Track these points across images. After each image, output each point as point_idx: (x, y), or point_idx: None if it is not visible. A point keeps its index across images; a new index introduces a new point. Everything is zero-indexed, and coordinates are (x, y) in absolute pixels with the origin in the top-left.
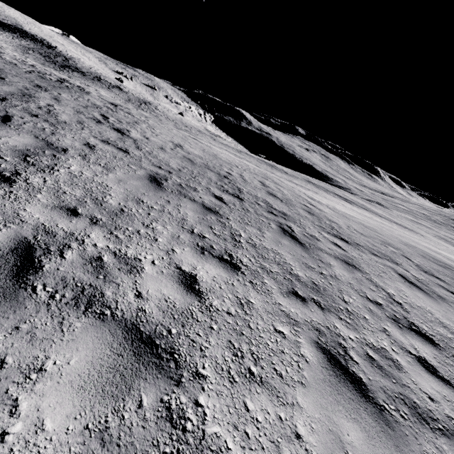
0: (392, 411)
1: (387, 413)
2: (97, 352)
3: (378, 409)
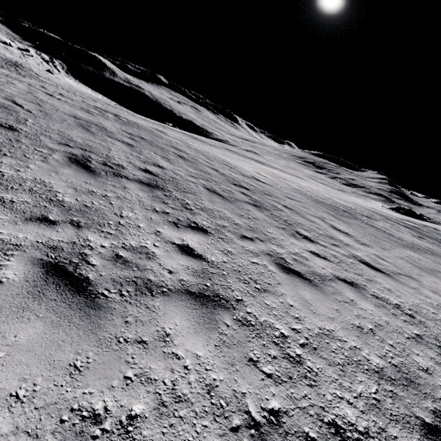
0: None
1: None
2: None
3: None
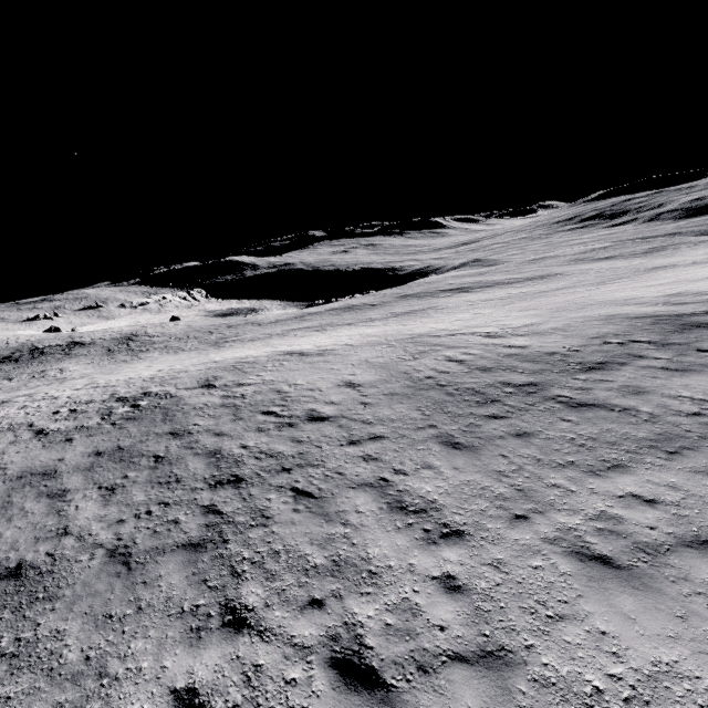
0: None
1: None
2: (704, 563)
3: None
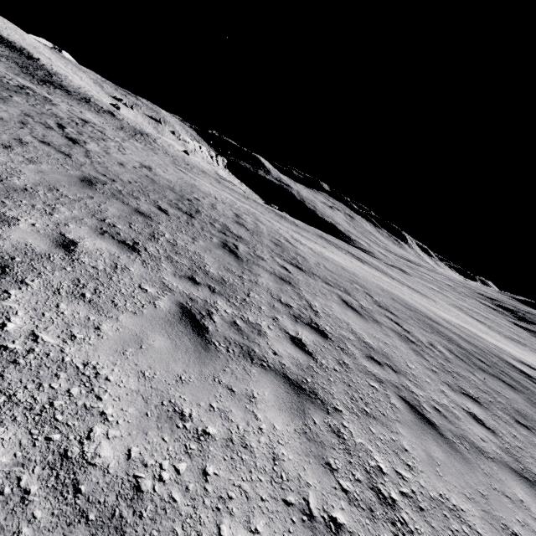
0: (220, 346)
1: (213, 346)
2: None
3: (205, 342)
